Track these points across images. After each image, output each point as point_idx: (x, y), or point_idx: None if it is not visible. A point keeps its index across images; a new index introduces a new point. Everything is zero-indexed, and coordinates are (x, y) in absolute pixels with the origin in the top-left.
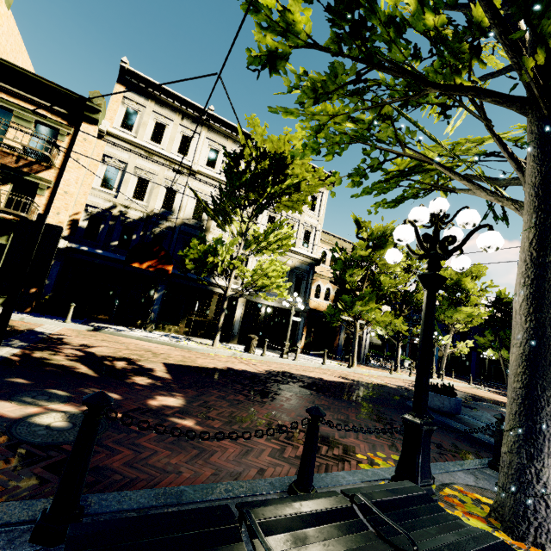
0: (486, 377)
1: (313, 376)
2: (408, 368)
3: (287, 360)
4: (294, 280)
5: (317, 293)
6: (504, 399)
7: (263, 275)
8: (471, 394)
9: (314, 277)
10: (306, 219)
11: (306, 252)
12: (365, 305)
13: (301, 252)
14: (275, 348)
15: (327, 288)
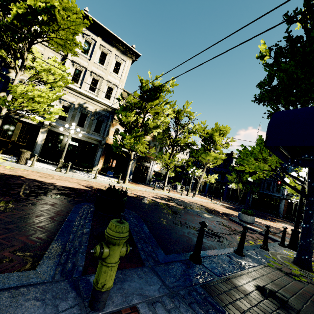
0: (229, 199)
1: (46, 181)
2: (180, 190)
3: (56, 172)
4: (96, 121)
5: (116, 134)
6: (224, 209)
7: (26, 97)
8: (200, 205)
9: (114, 122)
10: (109, 78)
11: (107, 102)
12: (136, 140)
13: (102, 101)
14: (75, 168)
15: (125, 132)
